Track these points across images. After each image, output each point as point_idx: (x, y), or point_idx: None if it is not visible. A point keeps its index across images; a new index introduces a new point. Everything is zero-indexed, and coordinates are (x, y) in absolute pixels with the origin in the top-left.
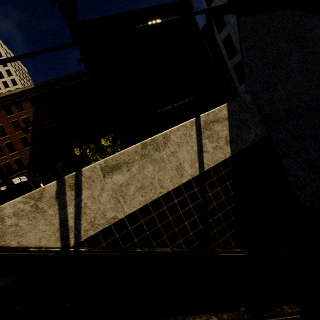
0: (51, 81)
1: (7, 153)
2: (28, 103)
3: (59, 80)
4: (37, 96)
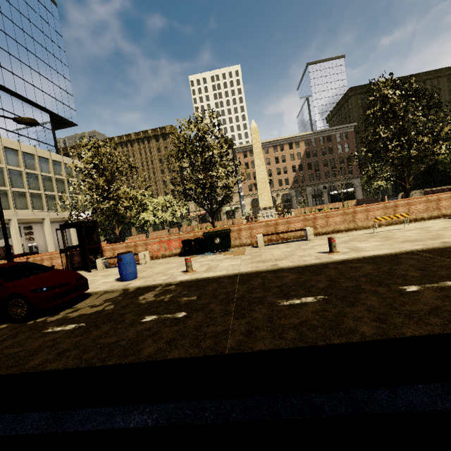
0: (323, 130)
1: (282, 173)
2: (303, 143)
3: (328, 130)
4: (310, 139)
